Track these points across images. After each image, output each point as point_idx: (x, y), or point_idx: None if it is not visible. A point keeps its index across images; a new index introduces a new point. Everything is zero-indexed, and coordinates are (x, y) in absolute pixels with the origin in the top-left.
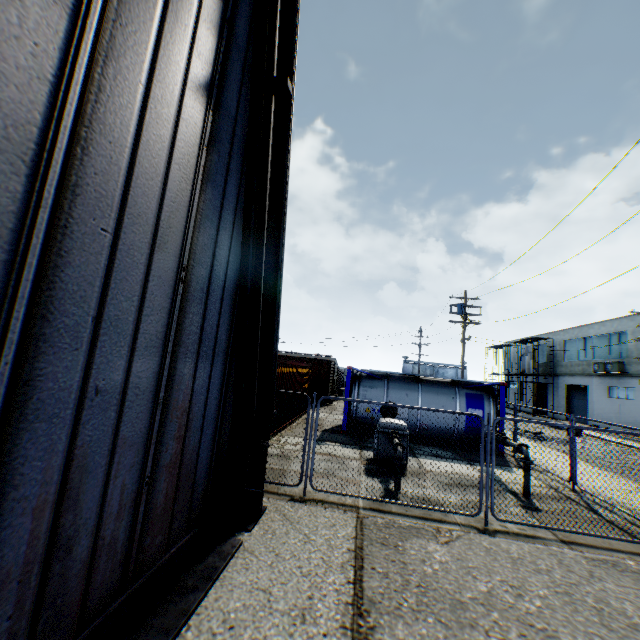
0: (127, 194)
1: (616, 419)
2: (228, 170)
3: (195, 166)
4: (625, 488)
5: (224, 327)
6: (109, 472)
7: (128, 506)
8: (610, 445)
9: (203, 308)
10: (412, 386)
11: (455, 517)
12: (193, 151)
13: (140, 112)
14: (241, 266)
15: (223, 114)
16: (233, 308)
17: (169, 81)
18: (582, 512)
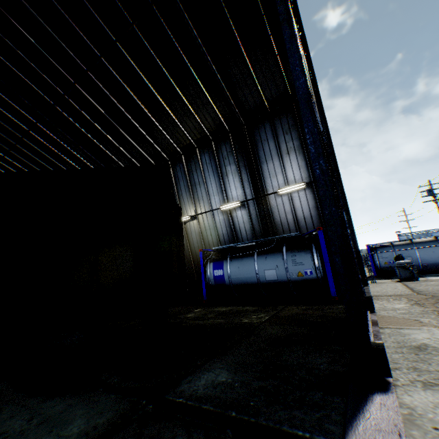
0: None
1: None
2: None
3: None
4: None
5: None
6: None
7: None
8: None
9: None
10: (408, 245)
11: None
12: None
13: None
14: None
15: None
16: None
17: None
18: None
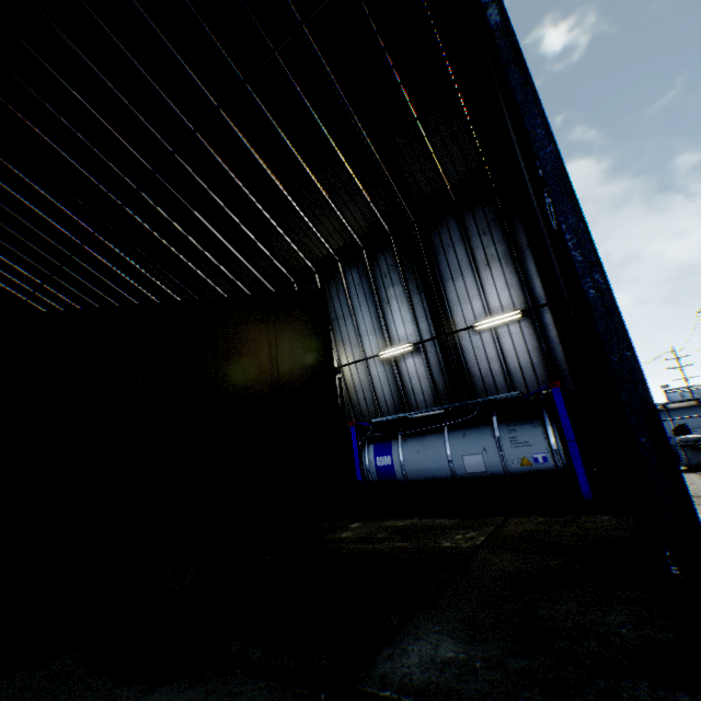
0: None
1: None
2: None
3: None
4: None
5: None
6: None
7: None
8: None
9: None
10: (694, 409)
11: None
12: None
13: None
14: None
15: None
16: None
17: None
18: None
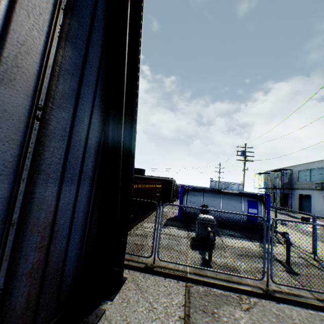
0: None
1: None
2: (89, 40)
3: (50, 21)
4: None
5: (90, 159)
6: None
7: None
8: None
9: (66, 144)
10: (217, 195)
11: (247, 280)
12: (47, 7)
13: None
14: (104, 117)
15: None
16: (98, 146)
17: None
18: None
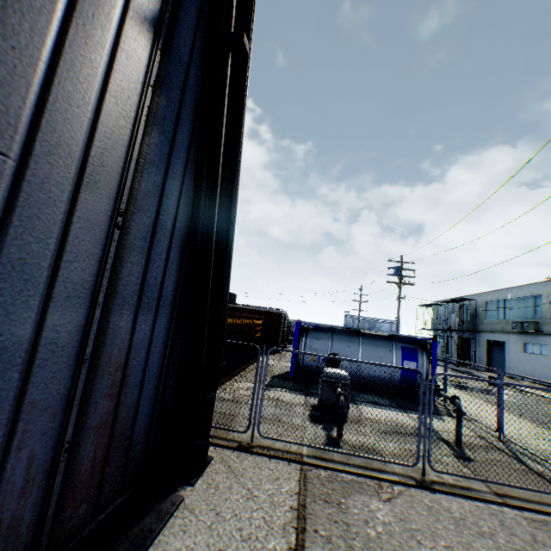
0: (40, 116)
1: (531, 372)
2: (178, 118)
3: (138, 105)
4: (546, 438)
5: (171, 279)
6: (9, 444)
7: (39, 479)
8: (526, 395)
9: (145, 258)
10: (354, 339)
11: (394, 466)
12: (135, 88)
13: (61, 23)
14: (192, 218)
15: (174, 58)
16: (182, 260)
17: (104, 0)
18: (511, 462)
